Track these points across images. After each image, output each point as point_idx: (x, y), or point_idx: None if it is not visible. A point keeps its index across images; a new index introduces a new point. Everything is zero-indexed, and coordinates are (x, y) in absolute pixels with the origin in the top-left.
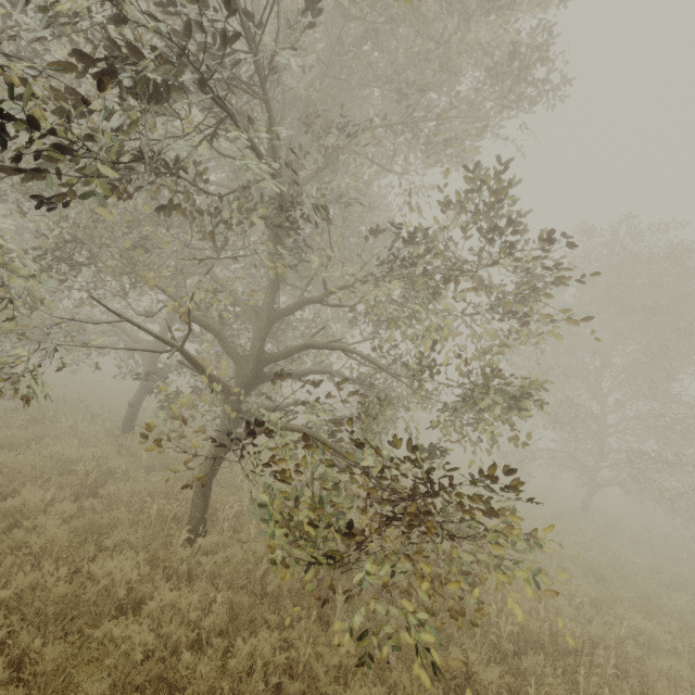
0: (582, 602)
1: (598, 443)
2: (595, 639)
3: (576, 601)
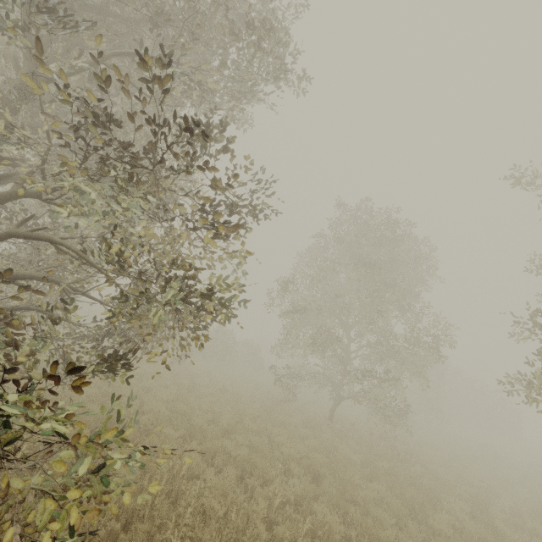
0: (289, 501)
1: (342, 364)
2: (275, 540)
3: (276, 501)
